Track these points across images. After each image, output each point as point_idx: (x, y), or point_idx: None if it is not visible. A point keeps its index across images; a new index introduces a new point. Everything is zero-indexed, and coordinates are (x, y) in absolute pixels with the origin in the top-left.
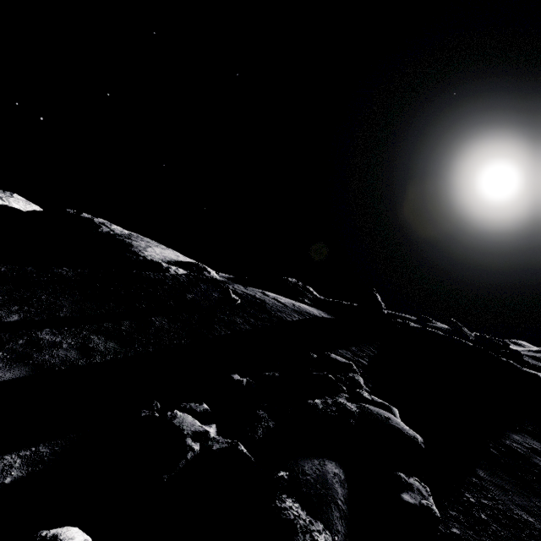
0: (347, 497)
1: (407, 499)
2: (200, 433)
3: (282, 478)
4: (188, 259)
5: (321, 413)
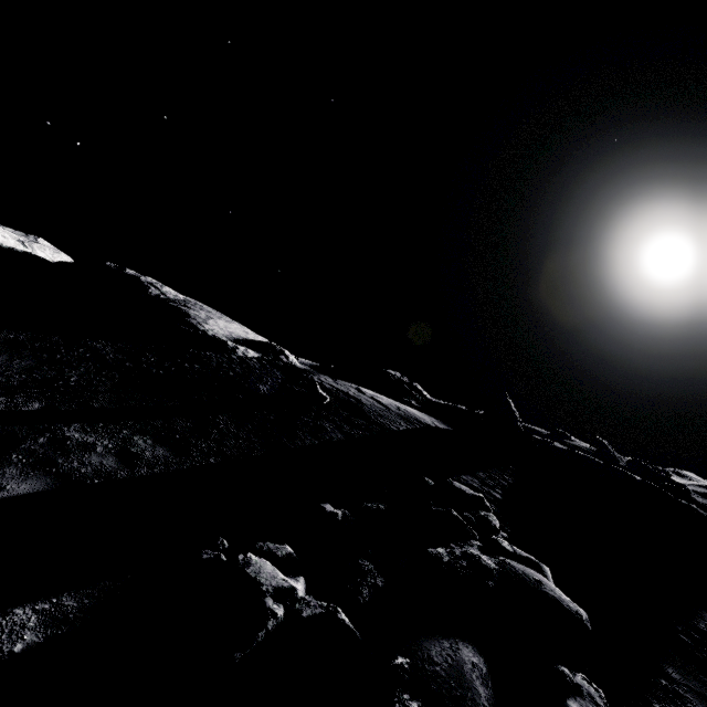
0: (492, 702)
1: None
2: (284, 590)
3: (401, 667)
4: (260, 338)
5: (448, 569)
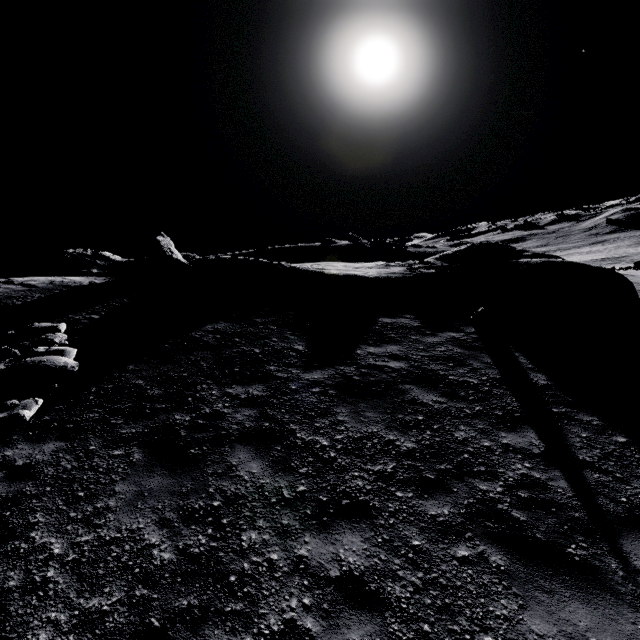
0: None
1: None
2: None
3: None
4: None
5: None
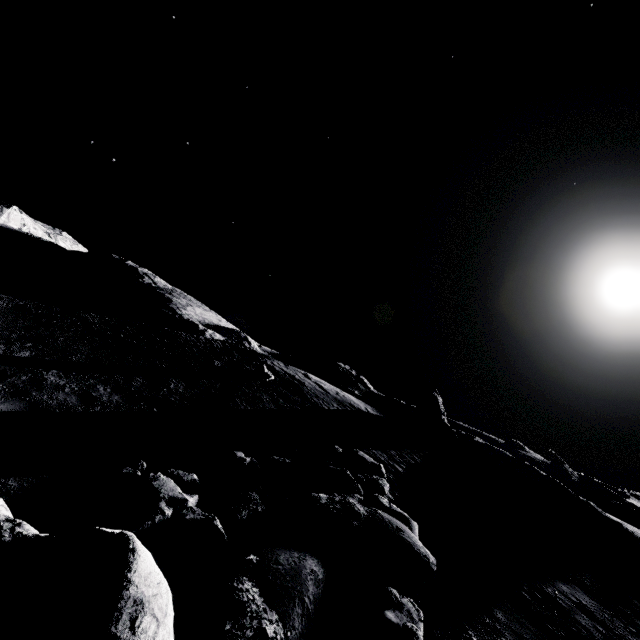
0: (318, 597)
1: (390, 616)
2: (178, 499)
3: (250, 561)
4: (231, 326)
5: (321, 508)
